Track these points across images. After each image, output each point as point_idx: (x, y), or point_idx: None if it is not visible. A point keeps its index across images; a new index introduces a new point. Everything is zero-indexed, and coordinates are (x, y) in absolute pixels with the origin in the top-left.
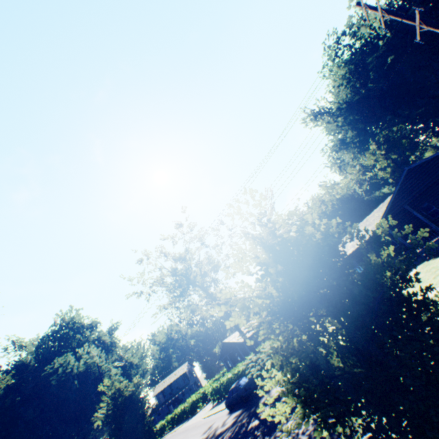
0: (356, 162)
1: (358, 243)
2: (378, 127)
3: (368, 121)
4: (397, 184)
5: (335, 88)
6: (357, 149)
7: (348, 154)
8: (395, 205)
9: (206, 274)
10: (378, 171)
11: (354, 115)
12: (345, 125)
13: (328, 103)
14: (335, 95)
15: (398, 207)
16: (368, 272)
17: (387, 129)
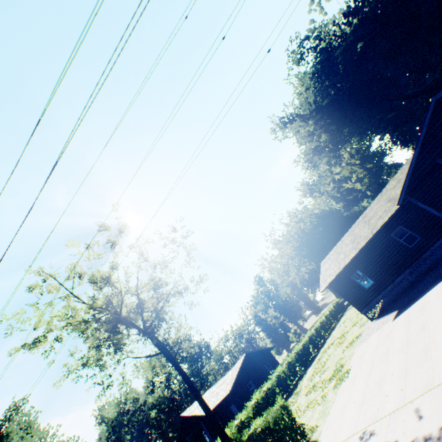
0: (329, 179)
1: (361, 242)
2: (353, 128)
3: (340, 125)
4: (423, 126)
5: (302, 97)
6: (332, 154)
7: (324, 159)
8: (422, 161)
9: (143, 301)
10: (354, 185)
11: (326, 117)
12: (317, 131)
13: (297, 109)
14: (303, 100)
15: (427, 163)
16: (380, 285)
17: (359, 138)
